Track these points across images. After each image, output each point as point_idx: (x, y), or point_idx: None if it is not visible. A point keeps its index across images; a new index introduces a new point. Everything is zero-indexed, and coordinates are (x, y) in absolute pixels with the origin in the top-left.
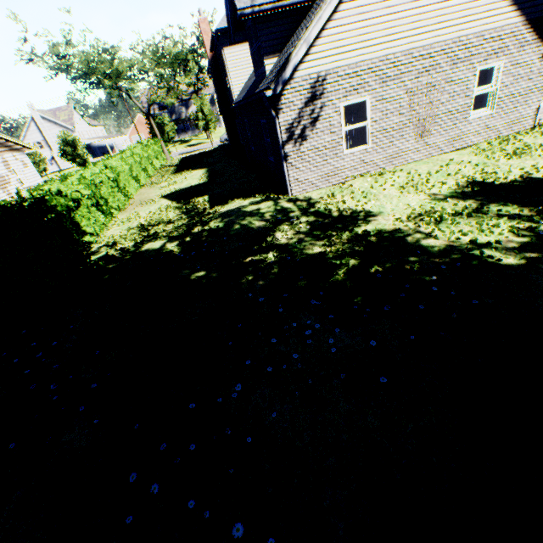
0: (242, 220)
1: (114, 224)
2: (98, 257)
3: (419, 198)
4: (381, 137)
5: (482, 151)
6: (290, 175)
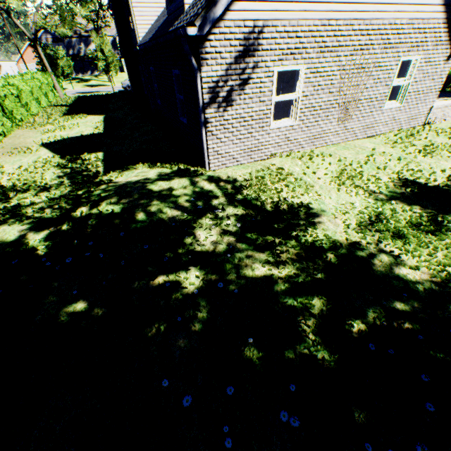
0: (147, 204)
1: None
2: None
3: (359, 194)
4: (308, 114)
5: (394, 143)
6: (209, 145)
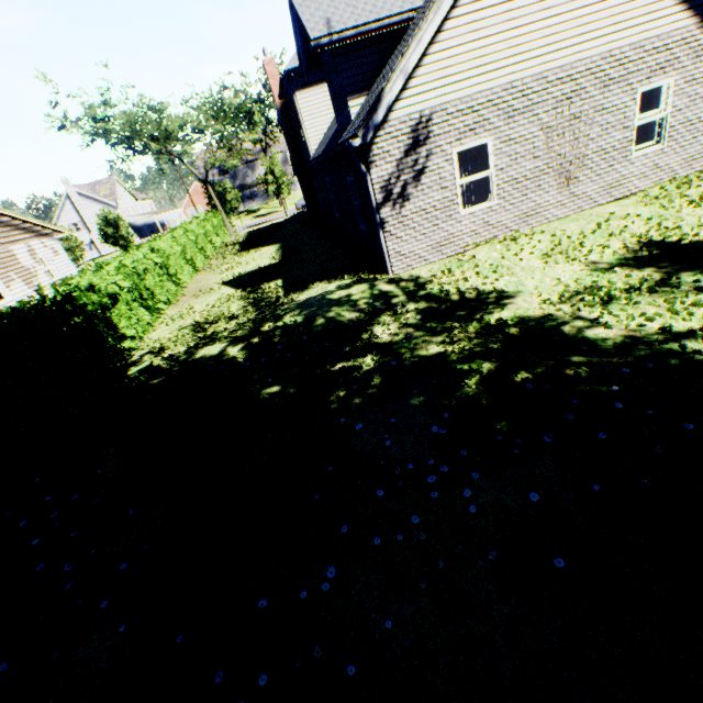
0: (327, 311)
1: (162, 323)
2: (140, 369)
3: (572, 268)
4: (510, 189)
5: (653, 199)
6: (389, 247)
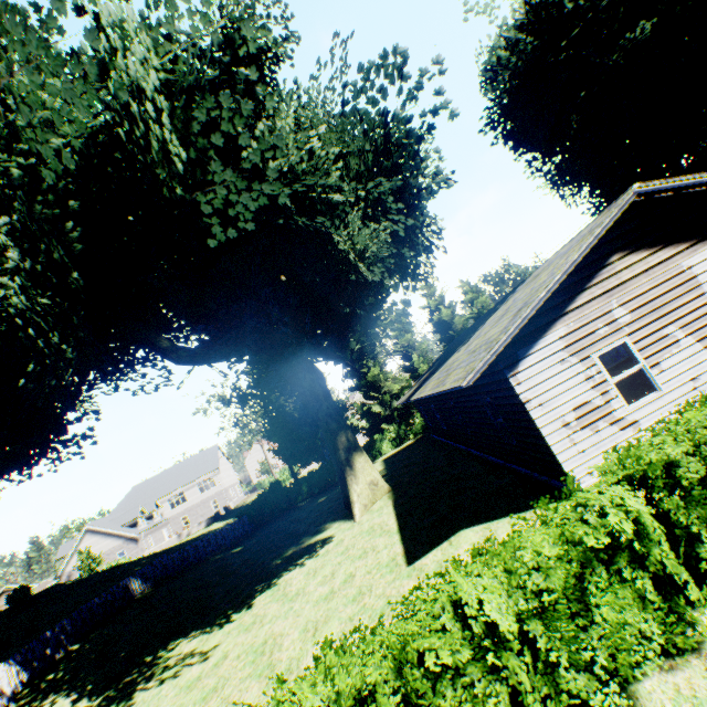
0: None
1: None
2: None
3: None
4: None
5: None
6: None
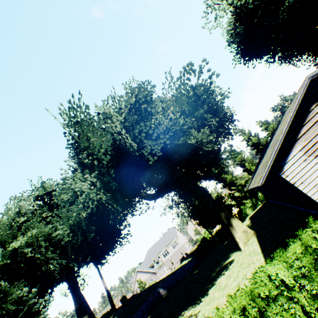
0: None
1: None
2: None
3: None
4: None
5: None
6: None
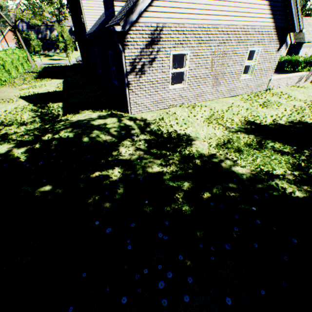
0: (90, 132)
1: None
2: None
3: (220, 129)
4: (193, 81)
5: (246, 100)
6: (131, 98)
